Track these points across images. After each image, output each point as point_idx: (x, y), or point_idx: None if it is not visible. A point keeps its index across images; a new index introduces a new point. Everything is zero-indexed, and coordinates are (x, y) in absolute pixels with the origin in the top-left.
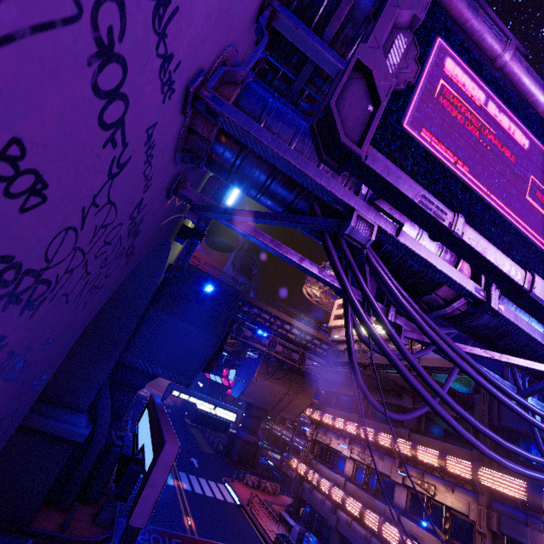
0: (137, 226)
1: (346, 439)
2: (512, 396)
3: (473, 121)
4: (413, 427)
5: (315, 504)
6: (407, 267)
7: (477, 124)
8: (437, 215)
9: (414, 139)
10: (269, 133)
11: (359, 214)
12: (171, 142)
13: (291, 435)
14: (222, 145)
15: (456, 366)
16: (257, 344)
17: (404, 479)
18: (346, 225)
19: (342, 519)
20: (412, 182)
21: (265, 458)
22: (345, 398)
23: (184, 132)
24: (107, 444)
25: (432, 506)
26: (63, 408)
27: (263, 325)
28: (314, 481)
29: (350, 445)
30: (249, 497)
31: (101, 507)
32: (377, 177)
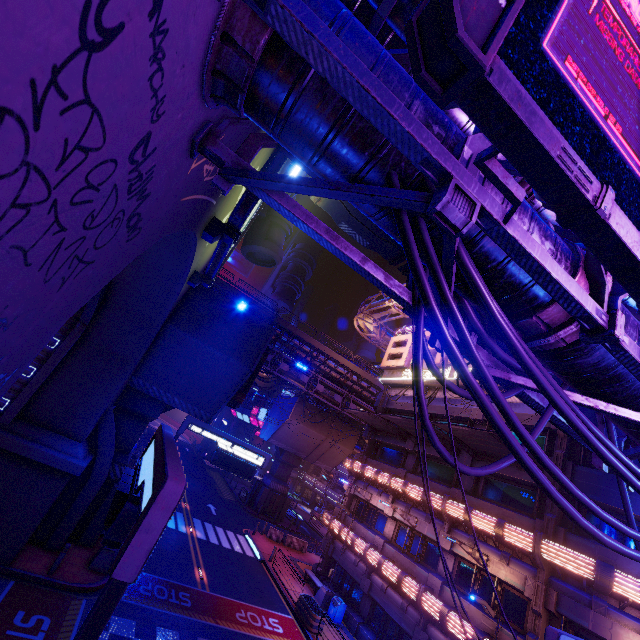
0: (143, 182)
1: (389, 496)
2: (618, 456)
3: (635, 61)
4: (469, 488)
5: (347, 565)
6: (506, 277)
7: (639, 68)
8: (579, 181)
9: (555, 70)
10: (342, 44)
11: (458, 184)
12: (195, 47)
13: (326, 488)
14: (270, 69)
15: (545, 416)
16: (295, 381)
17: (452, 546)
18: (438, 198)
19: (376, 584)
20: (551, 125)
21: (294, 511)
22: (392, 450)
23: (217, 38)
24: (109, 480)
25: (481, 578)
26: (57, 434)
27: (304, 360)
28: (347, 540)
29: (393, 504)
30: (272, 552)
31: (98, 551)
32: (502, 108)
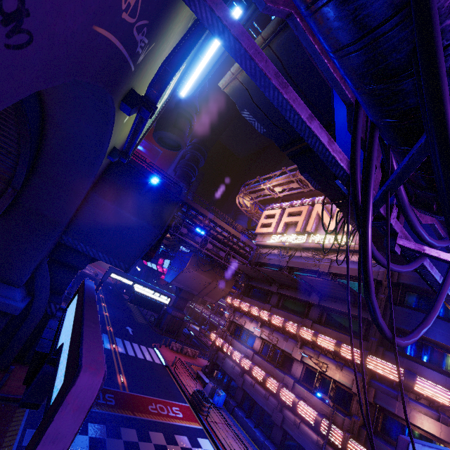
0: None
1: (258, 323)
2: None
3: None
4: (316, 319)
5: (227, 368)
6: None
7: None
8: None
9: None
10: None
11: None
12: None
13: (210, 313)
14: None
15: (446, 284)
16: (191, 241)
17: (302, 357)
18: None
19: (247, 381)
20: None
21: (188, 329)
22: (261, 291)
23: None
24: (46, 315)
25: (321, 378)
26: None
27: (198, 226)
28: (228, 352)
29: (261, 328)
30: (173, 360)
31: None
32: None
